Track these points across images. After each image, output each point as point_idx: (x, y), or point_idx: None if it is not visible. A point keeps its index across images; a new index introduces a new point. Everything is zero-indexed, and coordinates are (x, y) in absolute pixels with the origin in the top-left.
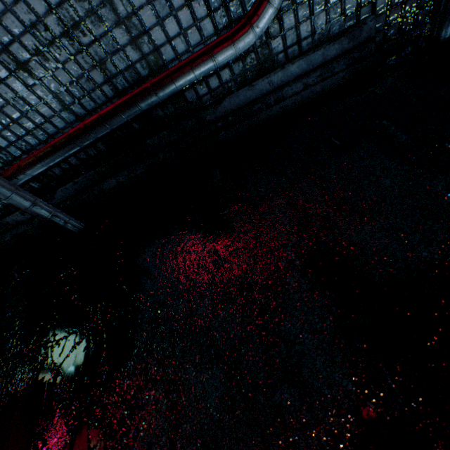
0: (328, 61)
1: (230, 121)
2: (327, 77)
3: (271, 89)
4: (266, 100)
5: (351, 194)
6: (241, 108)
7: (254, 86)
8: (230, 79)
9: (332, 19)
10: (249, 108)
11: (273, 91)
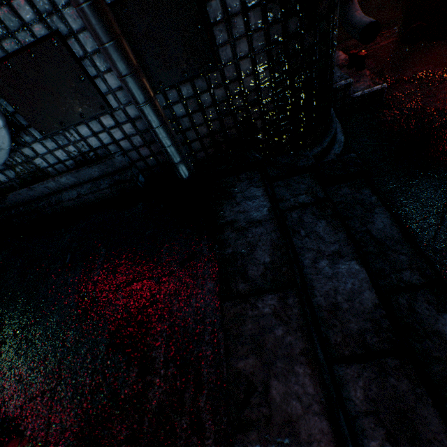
0: (97, 178)
1: (21, 211)
2: (95, 191)
3: (53, 191)
4: (50, 199)
5: (33, 321)
6: (31, 201)
7: (33, 188)
8: (10, 180)
9: (84, 150)
10: (37, 203)
11: (55, 193)
